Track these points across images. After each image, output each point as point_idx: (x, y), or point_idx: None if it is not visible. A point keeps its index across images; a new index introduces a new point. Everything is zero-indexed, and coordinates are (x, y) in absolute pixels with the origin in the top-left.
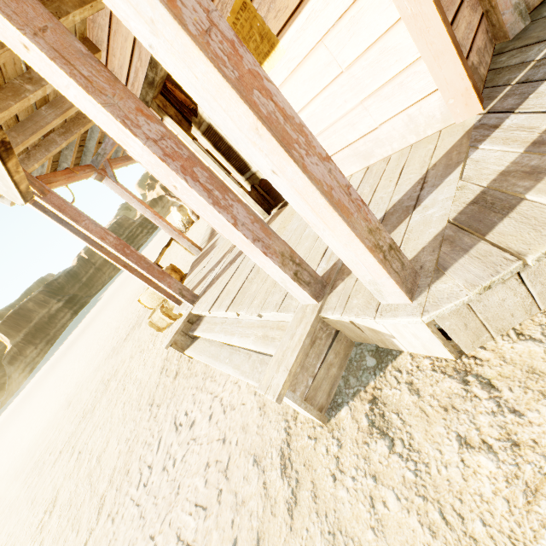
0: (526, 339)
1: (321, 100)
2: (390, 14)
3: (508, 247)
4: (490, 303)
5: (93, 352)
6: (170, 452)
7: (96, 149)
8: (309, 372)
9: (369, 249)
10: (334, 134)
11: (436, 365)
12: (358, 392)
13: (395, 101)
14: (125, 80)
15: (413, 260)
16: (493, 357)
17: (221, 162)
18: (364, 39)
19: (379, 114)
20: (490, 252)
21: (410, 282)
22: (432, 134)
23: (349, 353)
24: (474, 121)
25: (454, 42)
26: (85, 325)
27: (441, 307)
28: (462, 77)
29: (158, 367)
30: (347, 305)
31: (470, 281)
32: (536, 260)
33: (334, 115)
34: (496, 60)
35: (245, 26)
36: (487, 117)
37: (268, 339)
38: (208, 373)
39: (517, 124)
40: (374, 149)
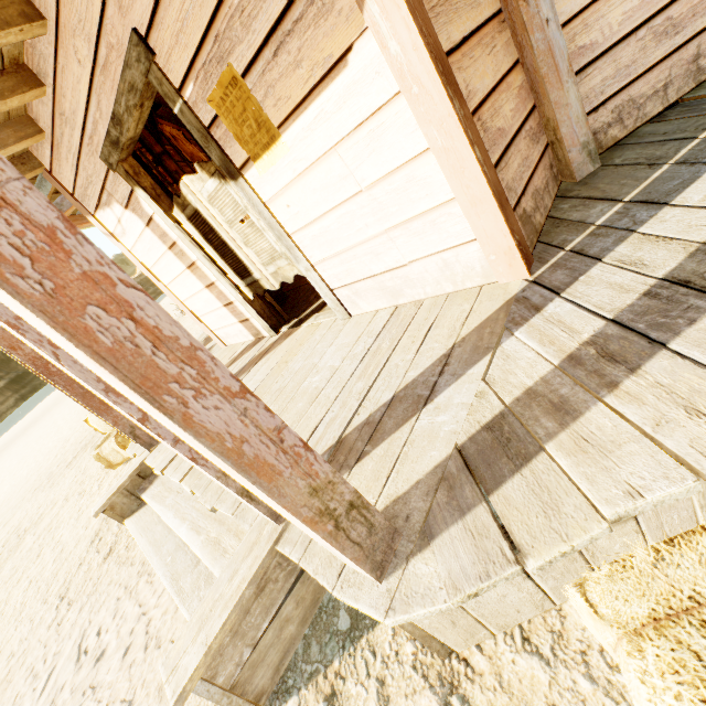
0: (532, 653)
1: (336, 216)
2: (417, 139)
3: (510, 531)
4: (485, 598)
5: (24, 472)
6: (56, 702)
7: (52, 200)
8: (246, 639)
9: (308, 522)
10: (355, 259)
11: (419, 659)
12: (317, 673)
13: (427, 239)
14: (81, 130)
15: (402, 499)
16: (489, 670)
17: (214, 257)
18: (387, 160)
19: (408, 250)
20: (488, 531)
21: (382, 551)
22: (473, 287)
23: (321, 596)
24: (518, 288)
25: (496, 188)
26: (31, 420)
27: (411, 610)
28: (505, 233)
29: (92, 529)
30: (310, 547)
31: (453, 578)
32: (538, 568)
33: (354, 238)
34: (557, 205)
35: (236, 105)
36: (532, 288)
37: (219, 548)
38: (148, 565)
39: (559, 315)
40: (404, 288)
